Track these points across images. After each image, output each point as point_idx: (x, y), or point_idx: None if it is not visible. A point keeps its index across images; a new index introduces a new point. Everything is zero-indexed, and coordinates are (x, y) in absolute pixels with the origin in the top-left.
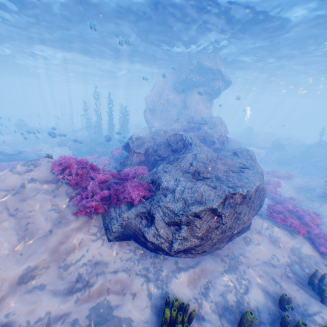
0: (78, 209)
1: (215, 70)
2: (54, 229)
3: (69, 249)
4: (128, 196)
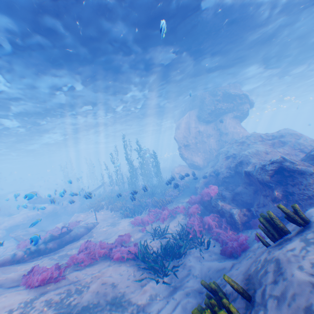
0: None
1: (241, 95)
2: None
3: None
4: None
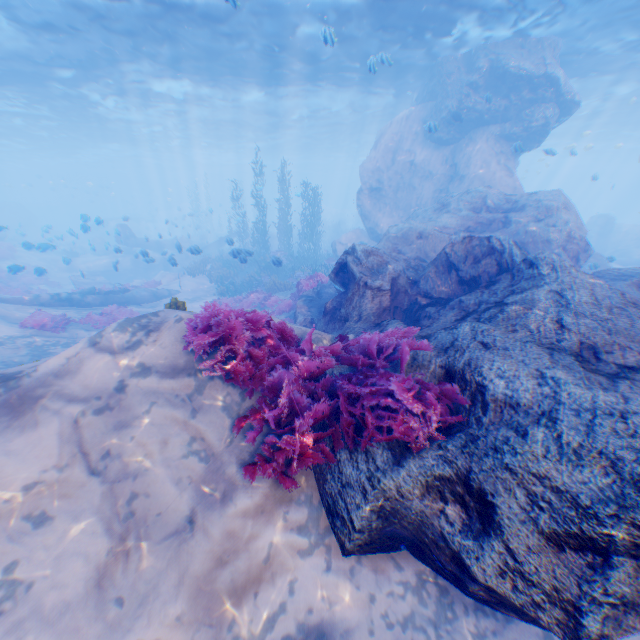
0: (258, 458)
1: (537, 76)
2: (198, 513)
3: (242, 583)
4: (395, 426)
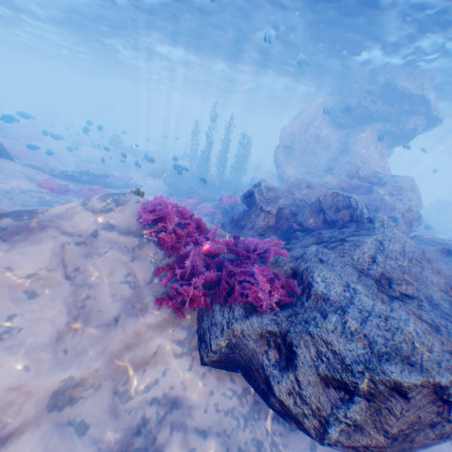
0: (164, 294)
1: (416, 95)
2: (122, 316)
3: (137, 362)
4: (251, 294)
